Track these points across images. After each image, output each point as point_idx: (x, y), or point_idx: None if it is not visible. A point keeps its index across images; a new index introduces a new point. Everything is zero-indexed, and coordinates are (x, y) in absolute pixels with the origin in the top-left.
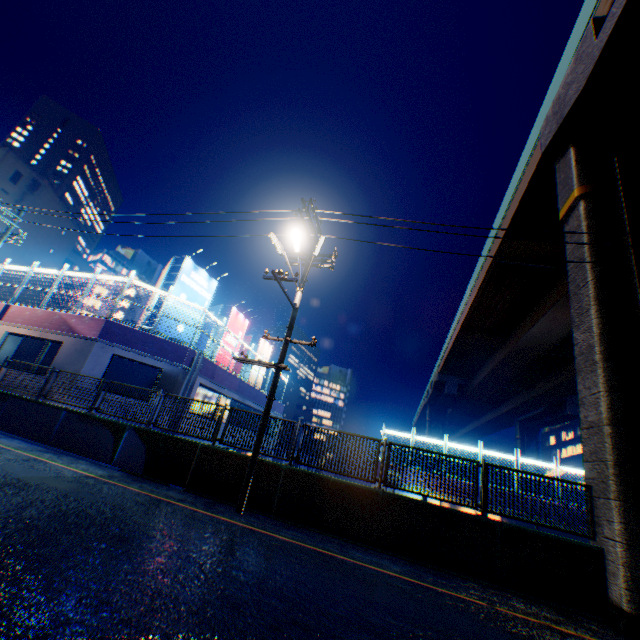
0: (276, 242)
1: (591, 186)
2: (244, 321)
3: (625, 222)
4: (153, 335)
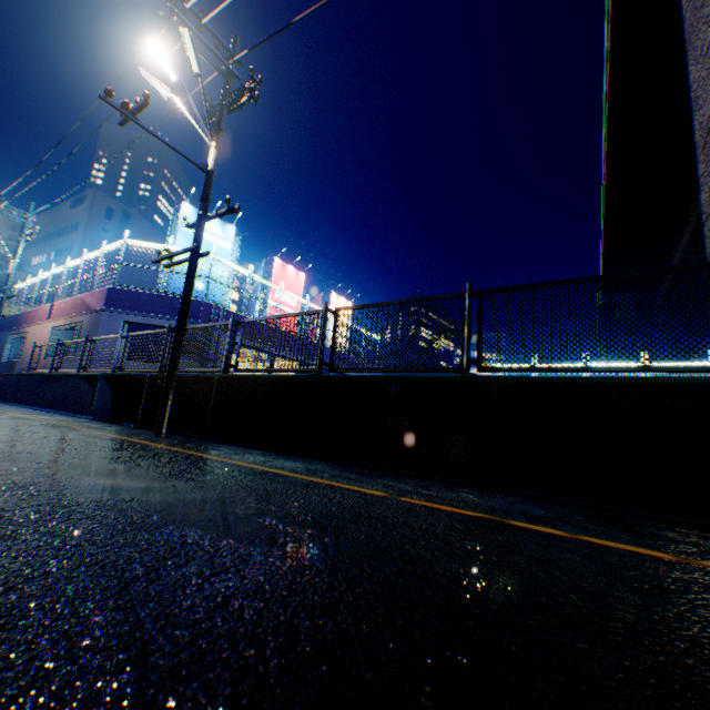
0: (152, 82)
1: None
2: (297, 275)
3: None
4: (160, 295)
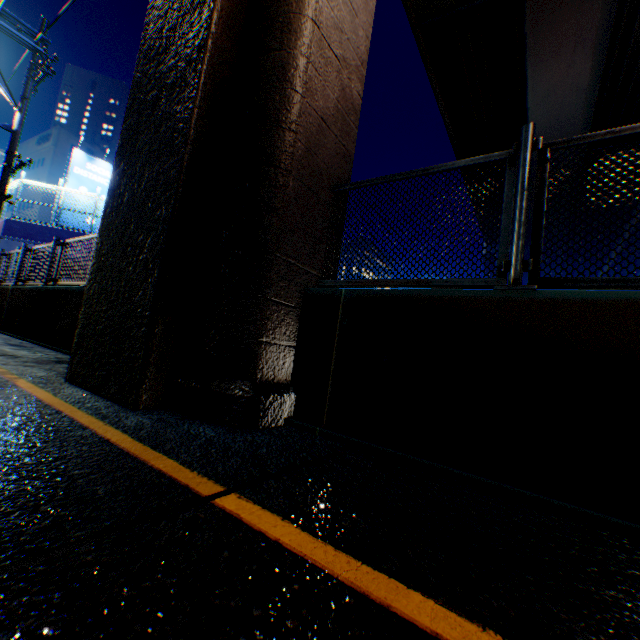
0: None
1: None
2: None
3: None
4: (50, 227)
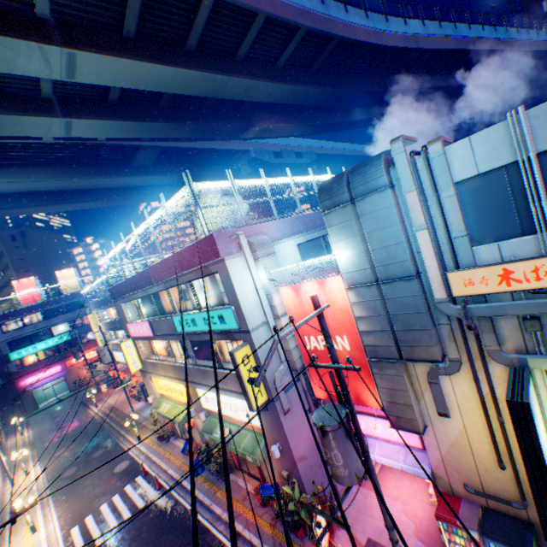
0: None
1: None
2: (29, 279)
3: None
4: None
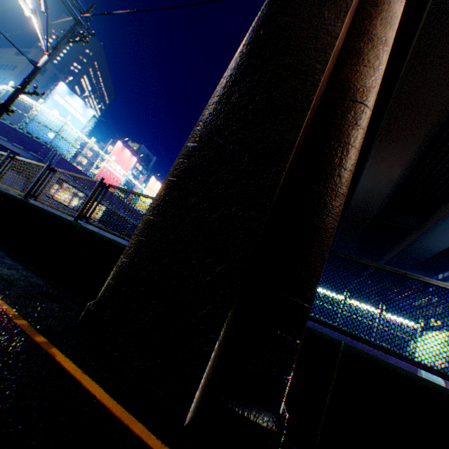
0: (20, 2)
1: None
2: (131, 157)
3: None
4: (17, 129)
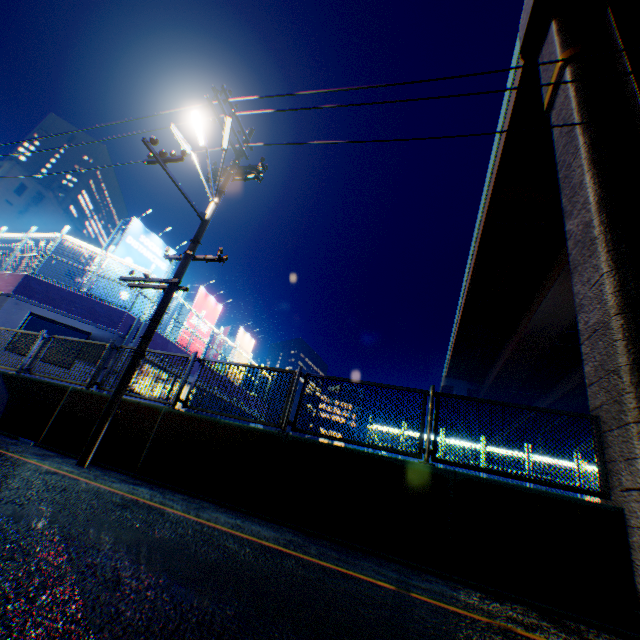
0: (178, 137)
1: (579, 47)
2: (216, 305)
3: (627, 66)
4: (83, 295)
